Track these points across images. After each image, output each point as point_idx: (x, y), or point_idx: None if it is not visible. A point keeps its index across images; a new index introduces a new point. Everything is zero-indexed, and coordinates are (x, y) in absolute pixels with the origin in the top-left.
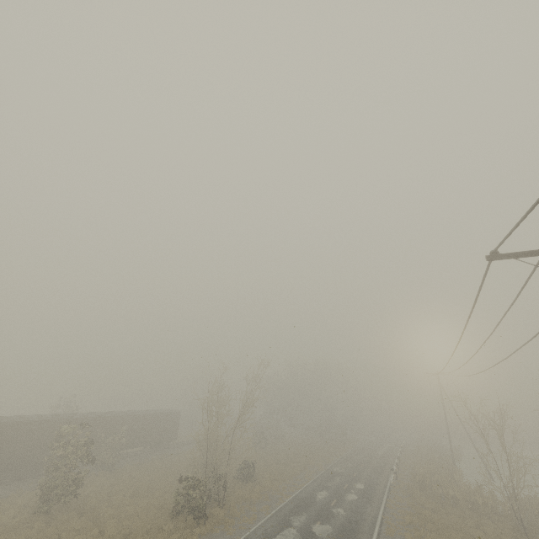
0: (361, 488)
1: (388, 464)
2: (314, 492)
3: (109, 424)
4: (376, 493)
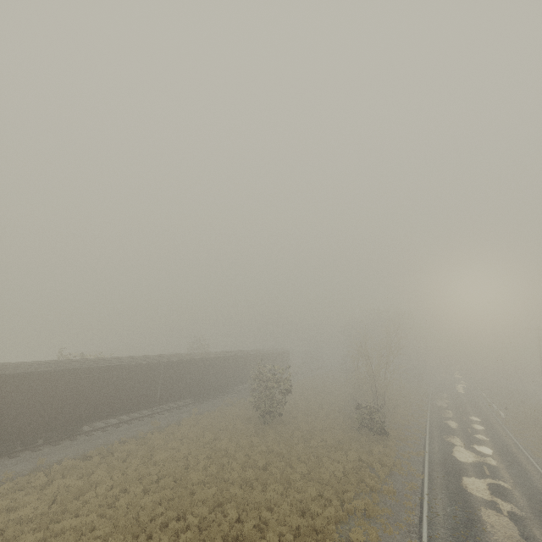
0: (478, 420)
1: (479, 402)
2: (443, 421)
3: (253, 360)
4: (495, 425)
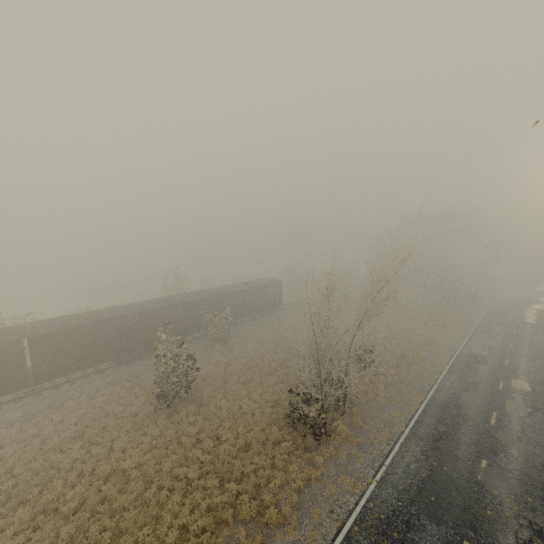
0: (526, 390)
1: None
2: (457, 393)
3: (212, 303)
4: None
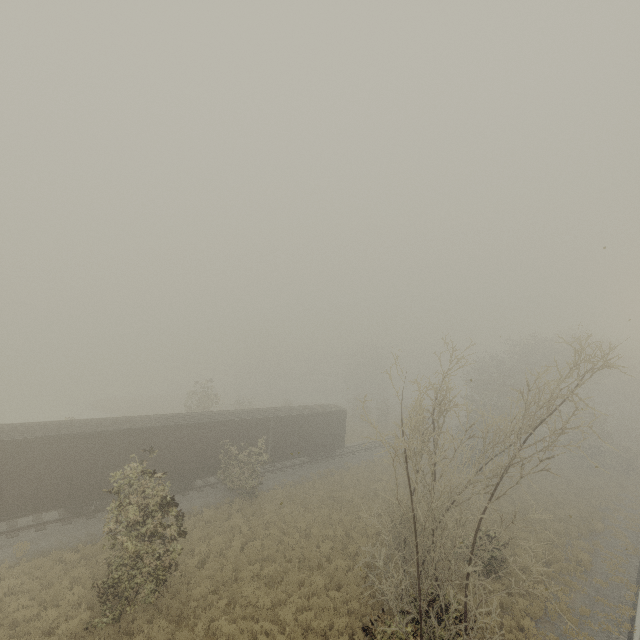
0: None
1: None
2: None
3: (242, 431)
4: None
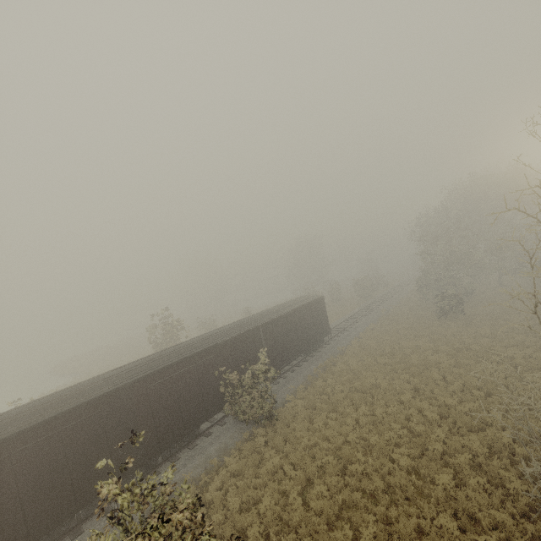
0: None
1: None
2: None
3: (233, 351)
4: None
